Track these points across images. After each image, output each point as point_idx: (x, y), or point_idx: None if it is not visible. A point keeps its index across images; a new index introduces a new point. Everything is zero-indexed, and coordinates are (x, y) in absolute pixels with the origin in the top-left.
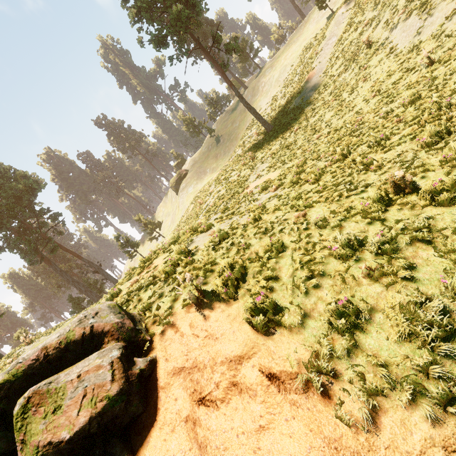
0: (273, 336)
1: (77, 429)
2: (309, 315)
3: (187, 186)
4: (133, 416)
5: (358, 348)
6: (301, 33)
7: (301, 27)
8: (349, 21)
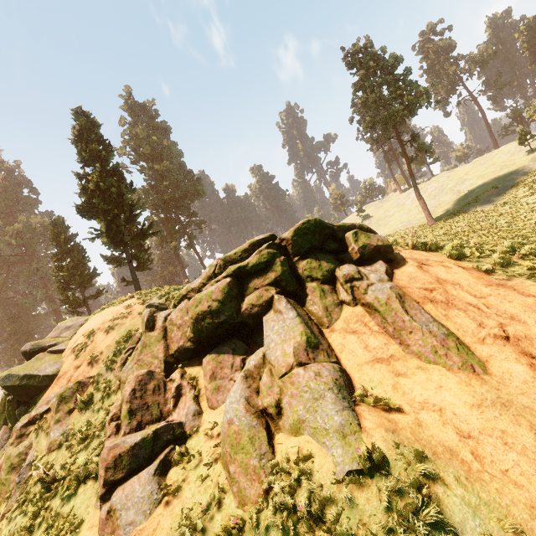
0: (459, 261)
1: (378, 245)
2: (480, 261)
3: None
4: (391, 258)
5: (506, 270)
6: (490, 159)
7: (492, 154)
8: None
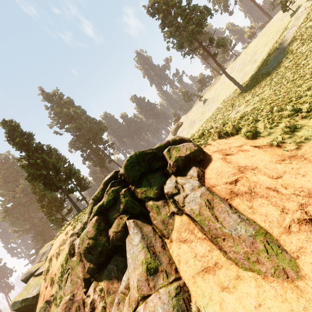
0: (255, 139)
1: (187, 154)
2: (272, 133)
3: (182, 131)
4: (201, 159)
5: (294, 136)
6: (268, 29)
7: (268, 25)
8: (306, 15)
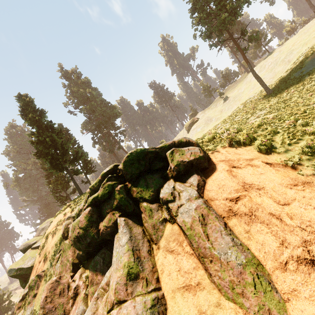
0: (269, 155)
1: (190, 160)
2: (289, 150)
3: (197, 127)
4: (205, 167)
5: (314, 159)
6: (311, 26)
7: (313, 21)
8: None
